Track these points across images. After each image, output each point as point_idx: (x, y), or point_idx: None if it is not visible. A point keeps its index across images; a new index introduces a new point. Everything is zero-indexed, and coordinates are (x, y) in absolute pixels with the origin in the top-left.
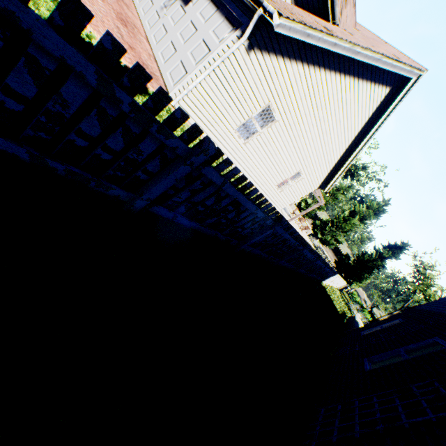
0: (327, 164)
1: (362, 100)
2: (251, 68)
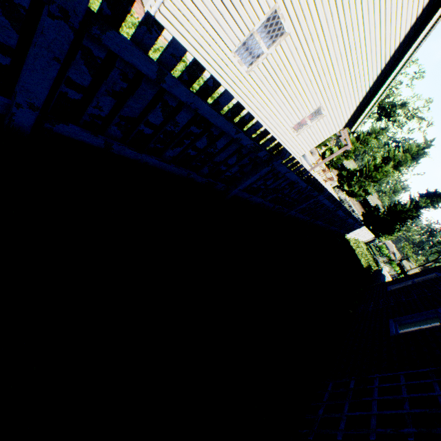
0: (356, 94)
1: None
2: None
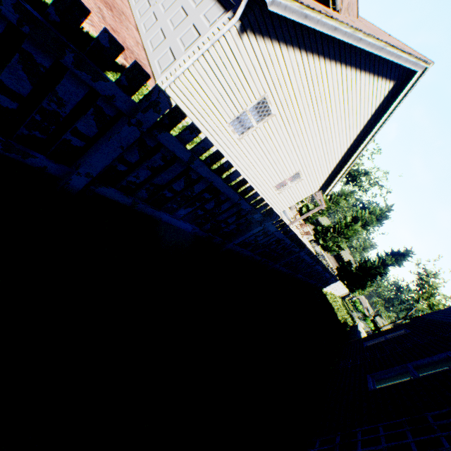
0: (328, 165)
1: (364, 95)
2: (244, 54)
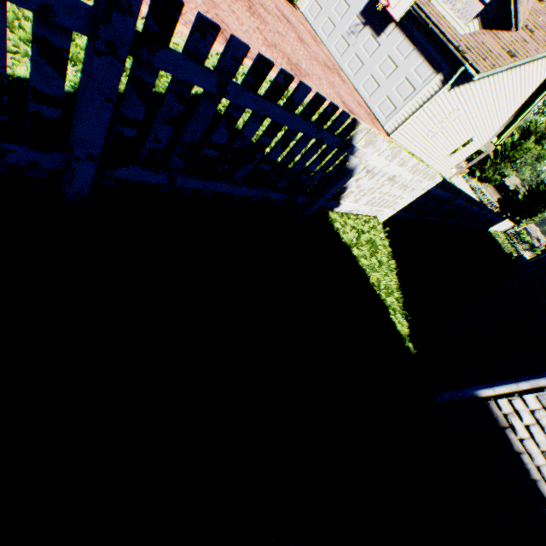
0: (500, 122)
1: (540, 69)
2: (448, 98)
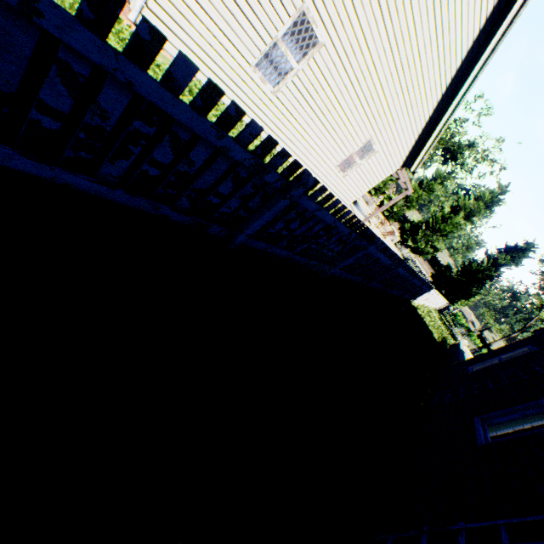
0: (414, 125)
1: None
2: None
